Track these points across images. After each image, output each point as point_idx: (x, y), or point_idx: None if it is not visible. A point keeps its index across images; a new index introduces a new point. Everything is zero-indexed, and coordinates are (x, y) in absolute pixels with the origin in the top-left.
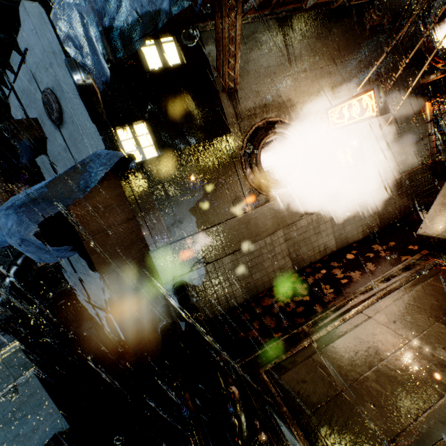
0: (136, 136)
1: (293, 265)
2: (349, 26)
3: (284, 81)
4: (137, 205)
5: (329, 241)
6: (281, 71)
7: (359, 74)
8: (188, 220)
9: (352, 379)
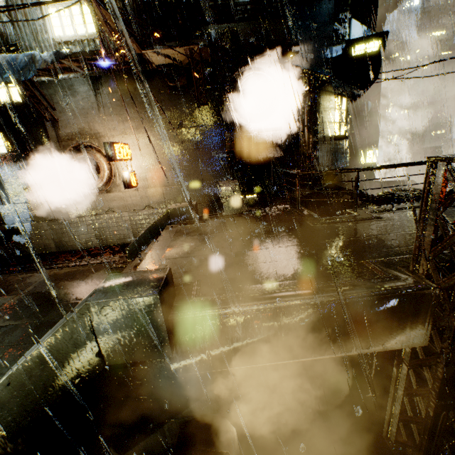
0: None
1: (98, 242)
2: (153, 86)
3: (95, 119)
4: None
5: (128, 234)
6: (93, 113)
7: (161, 122)
8: (23, 194)
9: (0, 285)
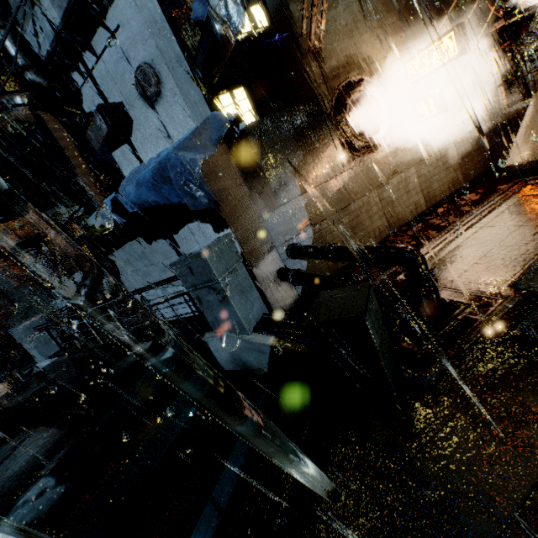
0: (236, 102)
1: (389, 226)
2: None
3: (361, 38)
4: (246, 170)
5: (418, 200)
6: (357, 28)
7: (428, 27)
8: (292, 183)
9: (481, 256)
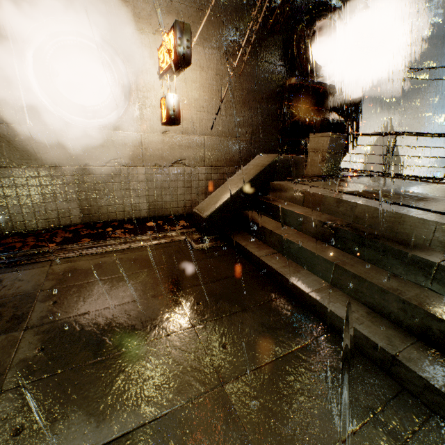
0: None
1: (83, 215)
2: None
3: None
4: None
5: (140, 204)
6: None
7: (219, 36)
8: None
9: None
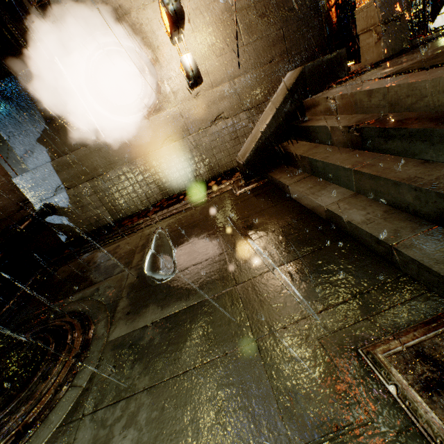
0: None
1: (162, 192)
2: None
3: None
4: None
5: (199, 169)
6: None
7: None
8: (39, 150)
9: (83, 271)
